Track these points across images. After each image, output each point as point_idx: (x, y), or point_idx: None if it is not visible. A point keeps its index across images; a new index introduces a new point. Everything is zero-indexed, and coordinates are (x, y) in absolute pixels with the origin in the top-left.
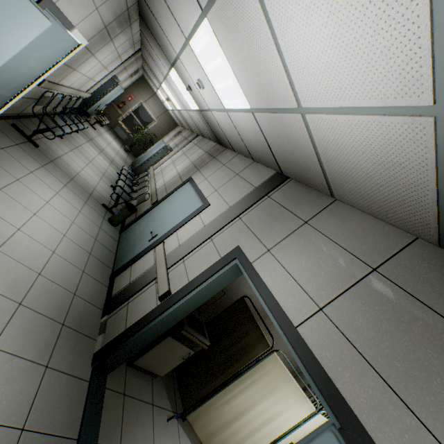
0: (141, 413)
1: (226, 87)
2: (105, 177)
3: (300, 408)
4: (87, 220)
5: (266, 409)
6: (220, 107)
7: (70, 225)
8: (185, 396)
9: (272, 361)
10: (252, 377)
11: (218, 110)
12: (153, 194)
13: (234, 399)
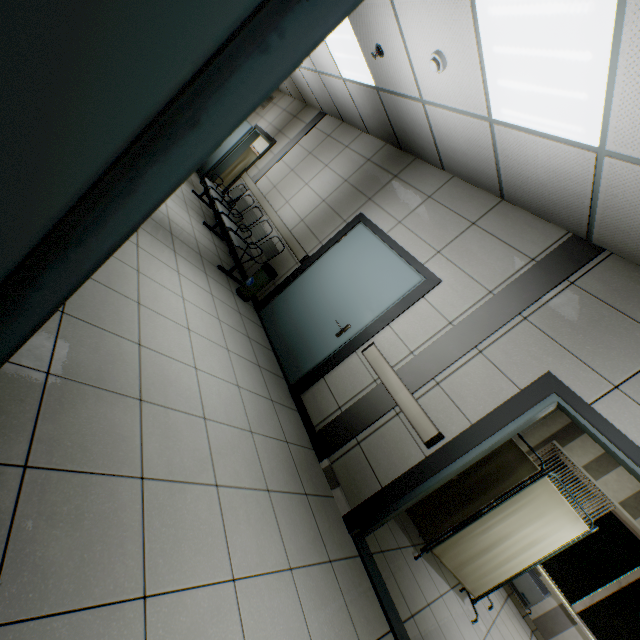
0: (399, 564)
1: (543, 96)
2: (189, 208)
3: (570, 529)
4: (225, 308)
5: (528, 534)
6: (476, 110)
7: (221, 328)
8: (424, 528)
9: (542, 486)
10: (515, 505)
11: (457, 110)
12: (290, 240)
13: (492, 529)
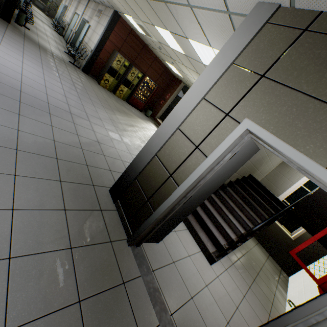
0: None
1: None
2: (49, 24)
3: None
4: (53, 32)
5: None
6: None
7: (51, 31)
8: None
9: None
10: None
11: None
12: (68, 24)
13: None
